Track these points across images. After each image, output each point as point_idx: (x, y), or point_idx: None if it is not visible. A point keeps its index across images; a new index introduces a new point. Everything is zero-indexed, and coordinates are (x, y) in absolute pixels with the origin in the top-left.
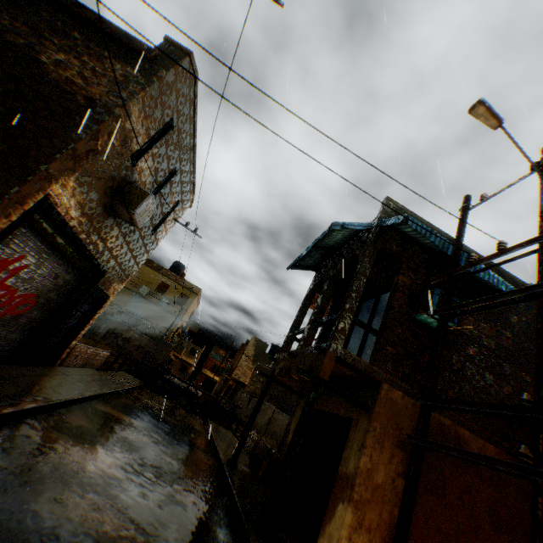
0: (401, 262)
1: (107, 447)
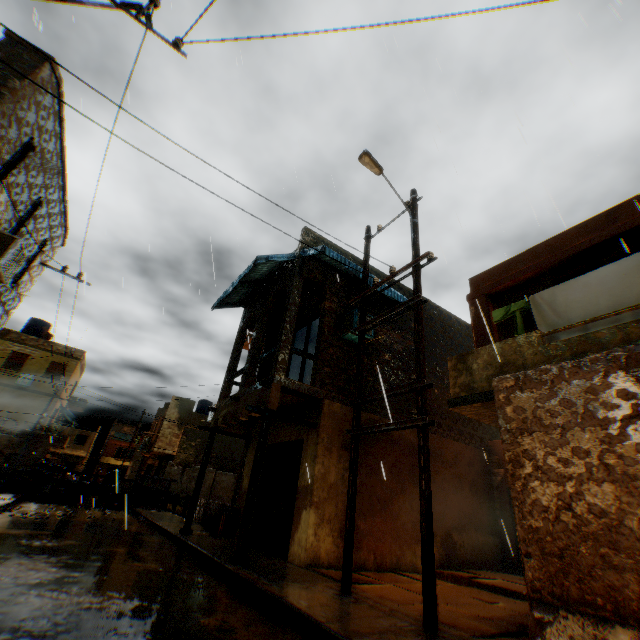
0: (325, 289)
1: (31, 557)
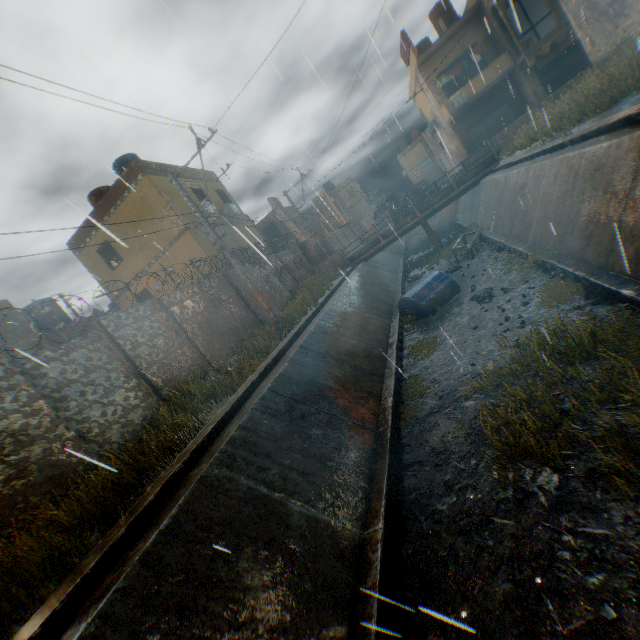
0: None
1: None
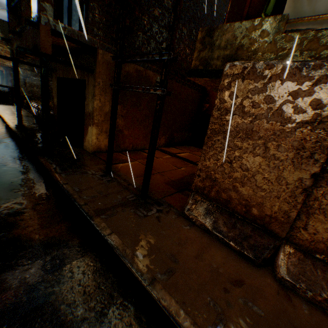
0: None
1: None
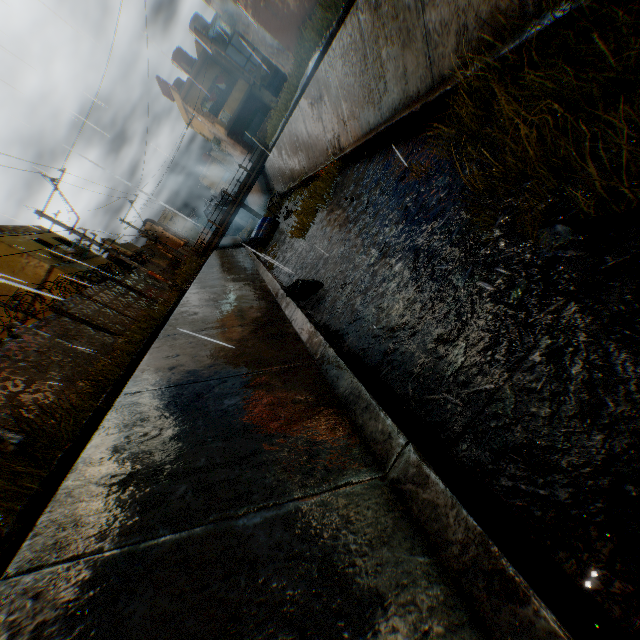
0: None
1: None
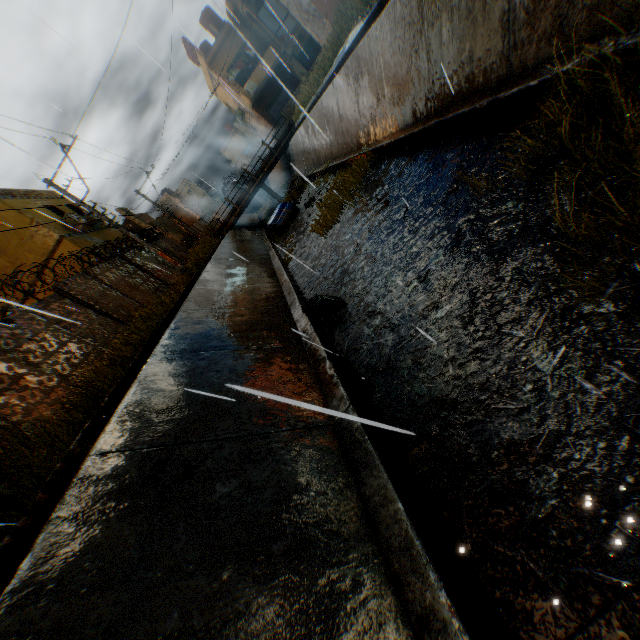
0: None
1: None
